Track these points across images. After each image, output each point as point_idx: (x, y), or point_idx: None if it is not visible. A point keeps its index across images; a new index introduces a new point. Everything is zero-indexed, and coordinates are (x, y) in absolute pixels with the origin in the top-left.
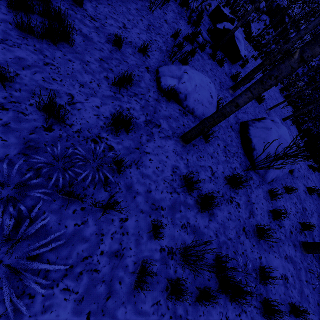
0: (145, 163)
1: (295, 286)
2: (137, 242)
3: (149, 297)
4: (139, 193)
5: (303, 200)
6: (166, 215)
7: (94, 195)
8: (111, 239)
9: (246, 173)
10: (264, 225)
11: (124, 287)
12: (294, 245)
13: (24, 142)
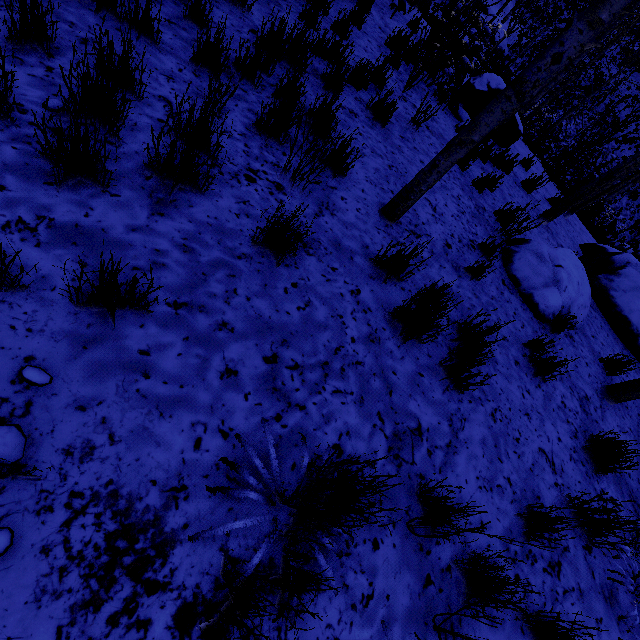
0: (633, 489)
1: None
2: None
3: None
4: None
5: None
6: None
7: None
8: None
9: None
10: None
11: None
12: None
13: (603, 598)
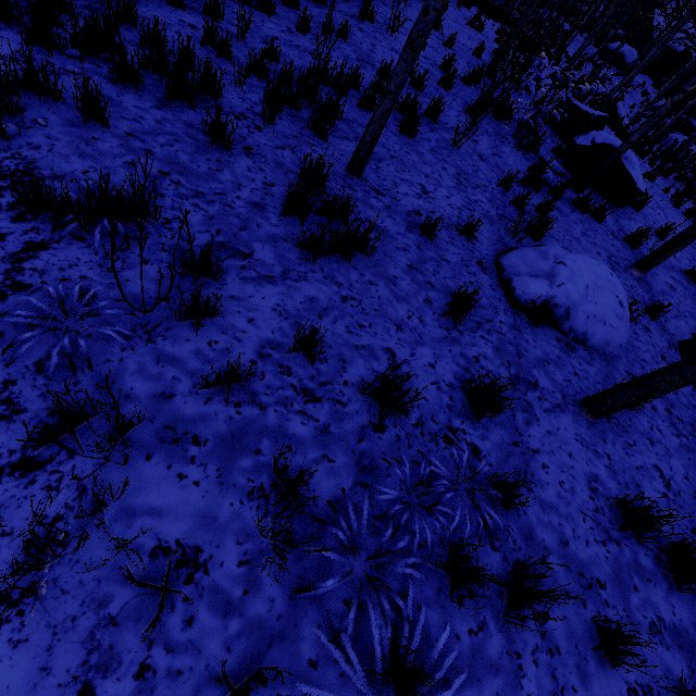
0: (538, 476)
1: None
2: (581, 673)
3: None
4: (549, 550)
5: None
6: (612, 601)
7: (479, 560)
8: (534, 665)
9: None
10: None
11: None
12: None
13: (356, 459)
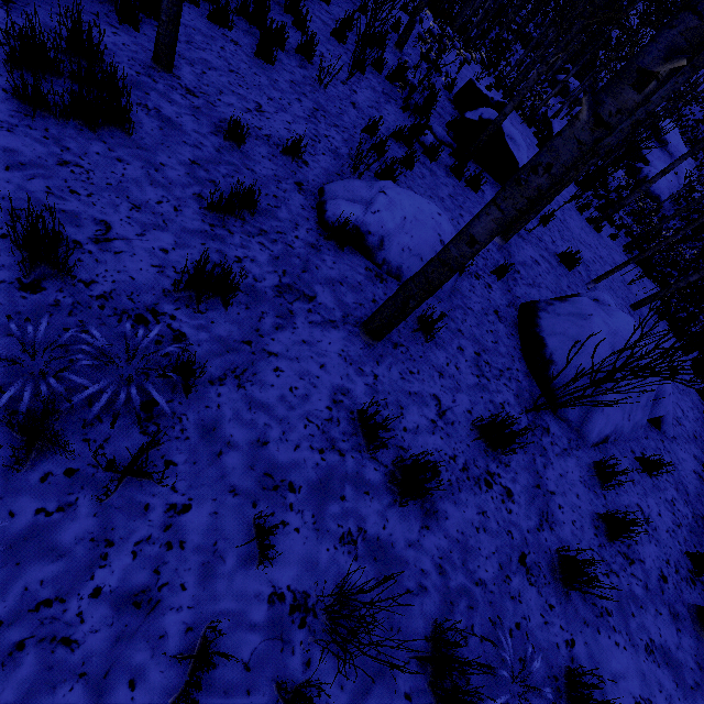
0: (262, 377)
1: None
2: (207, 571)
3: None
4: (235, 446)
5: (694, 495)
6: (300, 506)
7: (111, 441)
8: (131, 556)
9: (533, 417)
10: (577, 550)
11: (143, 697)
12: (673, 614)
13: None
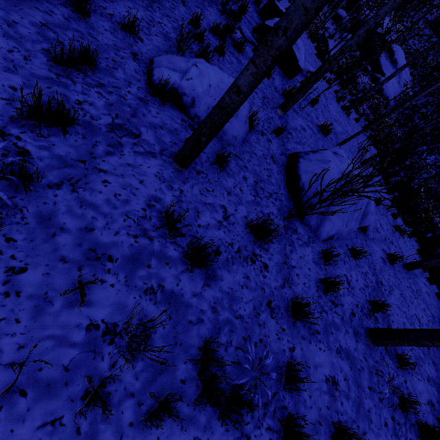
0: (92, 186)
1: (349, 396)
2: (38, 311)
3: (37, 411)
4: (66, 230)
5: (379, 270)
6: (116, 270)
7: None
8: None
9: (288, 223)
10: (302, 298)
11: None
12: (355, 333)
13: None
